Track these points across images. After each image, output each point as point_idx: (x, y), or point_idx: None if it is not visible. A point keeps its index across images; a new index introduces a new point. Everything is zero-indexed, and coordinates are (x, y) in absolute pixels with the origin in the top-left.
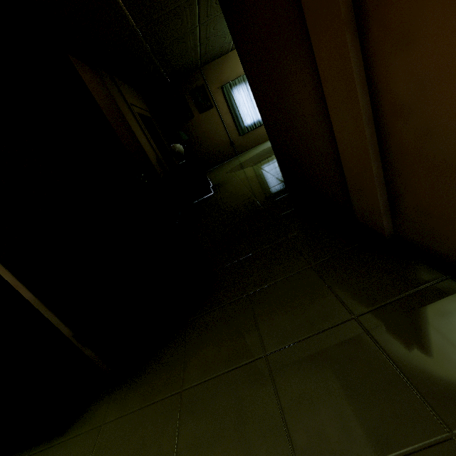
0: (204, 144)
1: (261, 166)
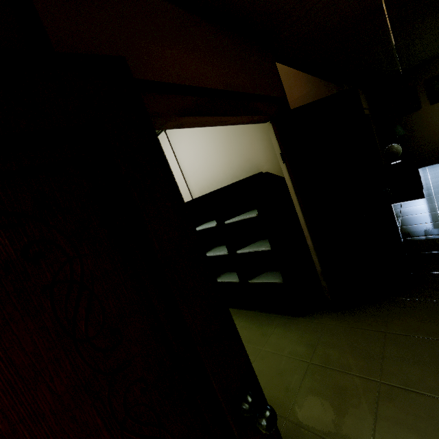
0: (423, 139)
1: None
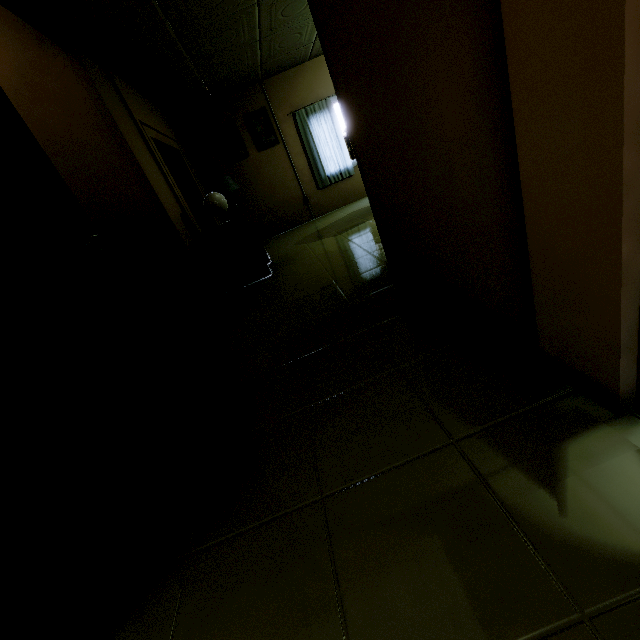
0: (263, 199)
1: (349, 236)
